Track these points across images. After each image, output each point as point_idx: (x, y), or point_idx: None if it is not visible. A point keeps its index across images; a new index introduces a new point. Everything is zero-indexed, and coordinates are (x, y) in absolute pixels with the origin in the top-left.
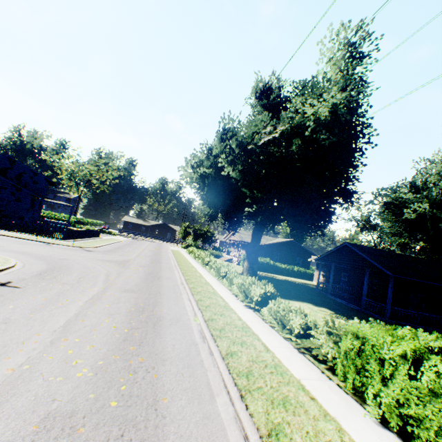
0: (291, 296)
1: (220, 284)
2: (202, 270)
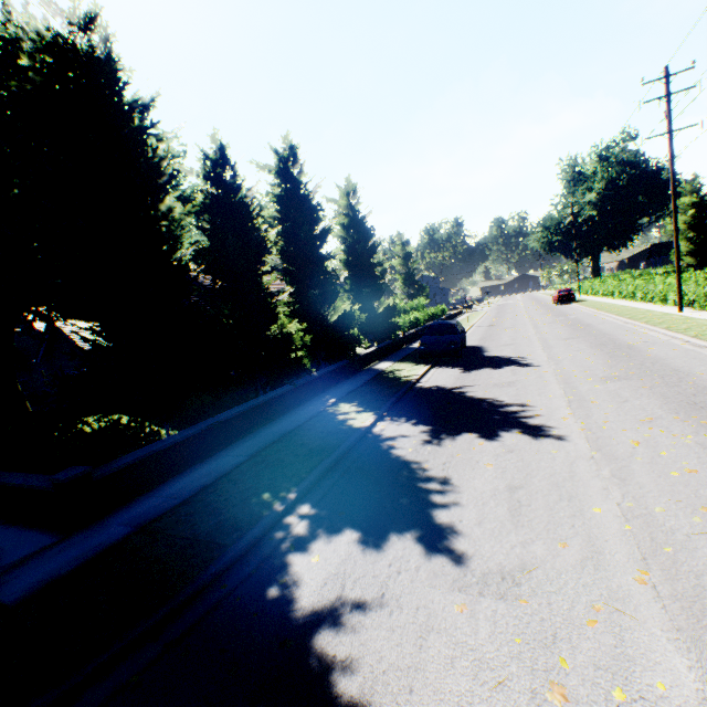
0: None
1: None
2: None
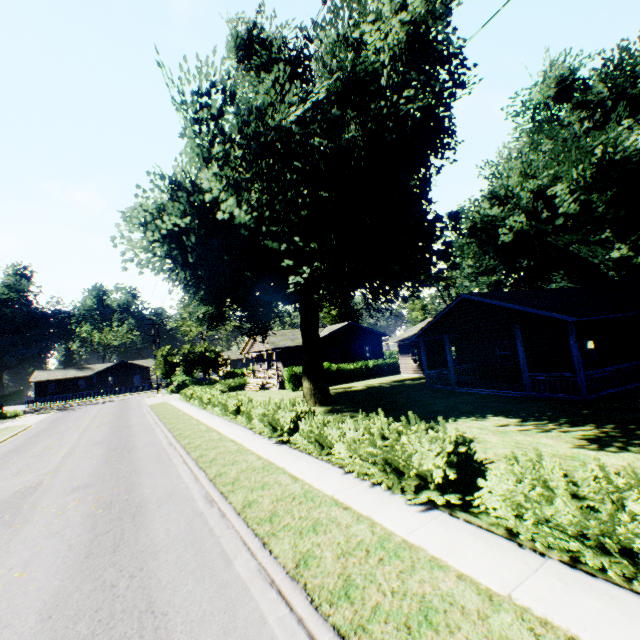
0: (423, 416)
1: (294, 452)
2: (232, 430)
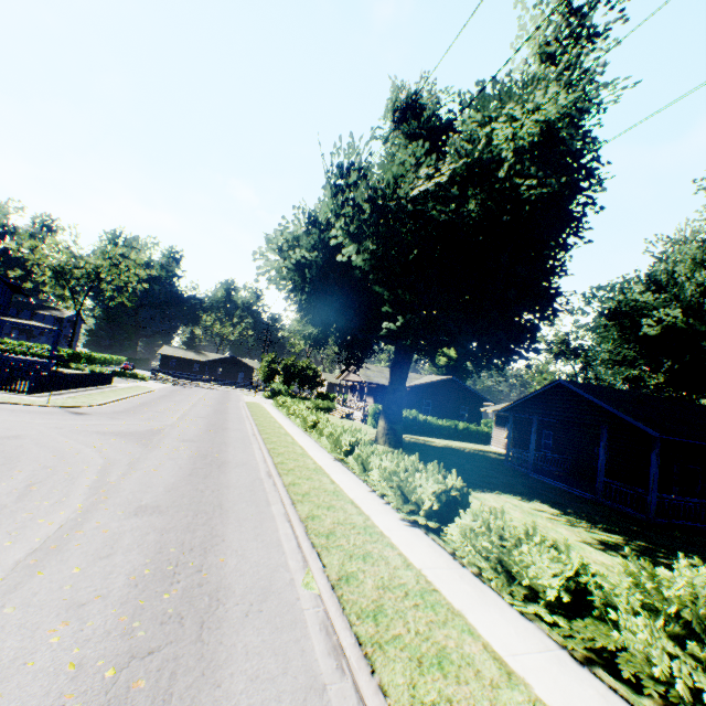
0: (474, 482)
1: (343, 468)
2: (304, 440)
